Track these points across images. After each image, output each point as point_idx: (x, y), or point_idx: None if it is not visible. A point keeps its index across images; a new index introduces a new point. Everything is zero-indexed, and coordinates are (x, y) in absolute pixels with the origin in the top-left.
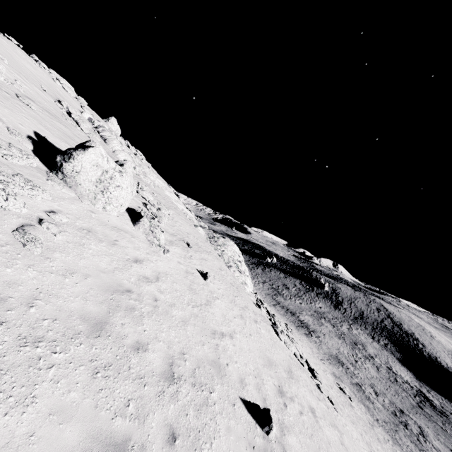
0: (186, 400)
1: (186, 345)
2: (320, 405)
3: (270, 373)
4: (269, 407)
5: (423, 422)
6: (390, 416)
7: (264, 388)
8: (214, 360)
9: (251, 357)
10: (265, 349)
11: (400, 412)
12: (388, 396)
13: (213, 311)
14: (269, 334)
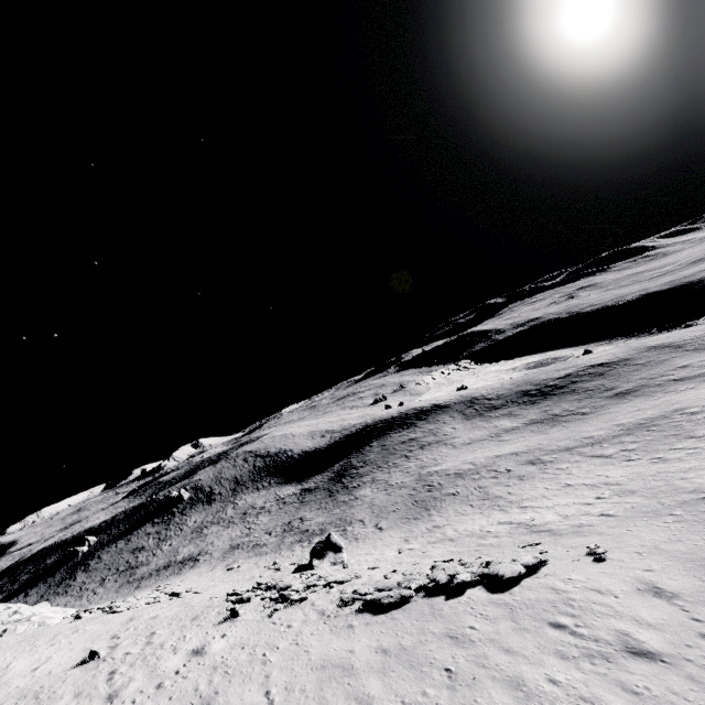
0: (25, 703)
1: (3, 700)
2: (171, 606)
3: (101, 639)
4: (101, 651)
5: (303, 512)
6: (280, 537)
7: (95, 649)
8: (36, 681)
9: (77, 650)
10: (93, 635)
11: (288, 524)
12: (280, 523)
13: (13, 672)
14: (101, 622)
